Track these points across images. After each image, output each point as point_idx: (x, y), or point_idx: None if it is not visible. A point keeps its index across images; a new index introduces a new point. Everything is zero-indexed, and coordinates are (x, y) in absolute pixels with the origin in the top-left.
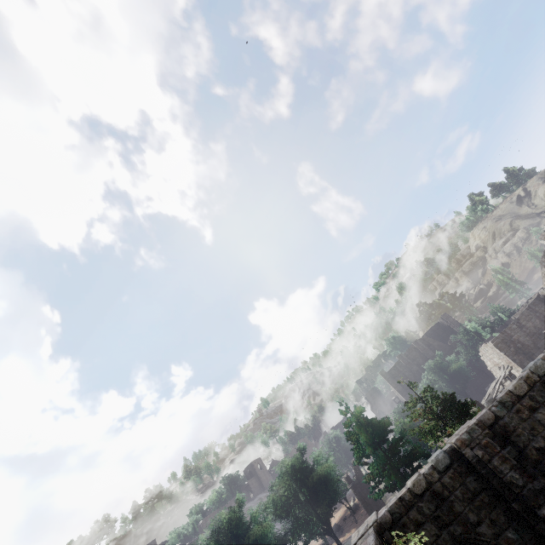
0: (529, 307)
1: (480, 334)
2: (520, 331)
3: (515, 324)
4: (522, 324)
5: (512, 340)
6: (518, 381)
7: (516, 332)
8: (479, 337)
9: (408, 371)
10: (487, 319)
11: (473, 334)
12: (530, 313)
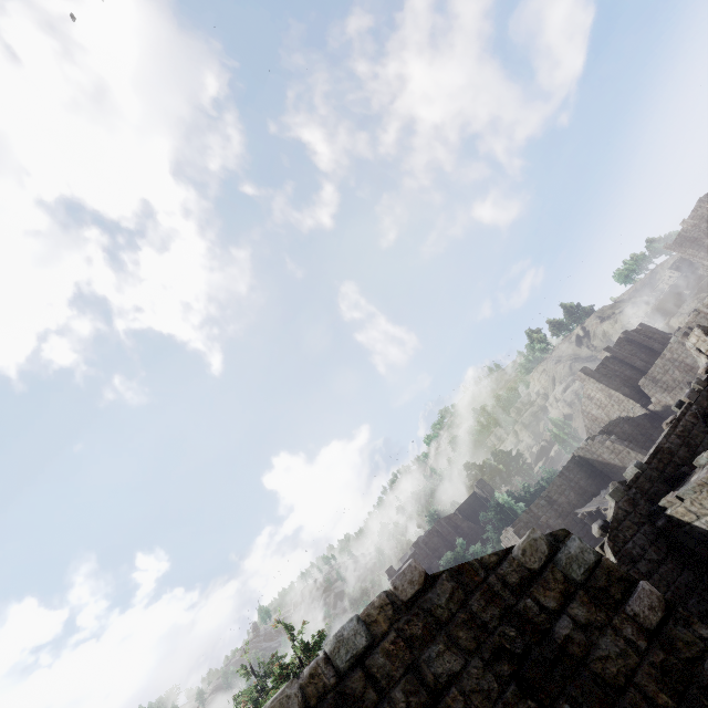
0: (562, 474)
1: (515, 511)
2: (550, 510)
3: (544, 499)
4: (553, 499)
5: (539, 523)
6: (284, 688)
7: (545, 511)
8: (515, 516)
9: (426, 569)
10: (525, 489)
11: (507, 511)
12: (564, 482)
